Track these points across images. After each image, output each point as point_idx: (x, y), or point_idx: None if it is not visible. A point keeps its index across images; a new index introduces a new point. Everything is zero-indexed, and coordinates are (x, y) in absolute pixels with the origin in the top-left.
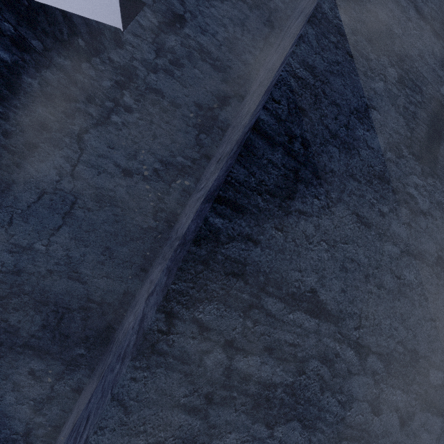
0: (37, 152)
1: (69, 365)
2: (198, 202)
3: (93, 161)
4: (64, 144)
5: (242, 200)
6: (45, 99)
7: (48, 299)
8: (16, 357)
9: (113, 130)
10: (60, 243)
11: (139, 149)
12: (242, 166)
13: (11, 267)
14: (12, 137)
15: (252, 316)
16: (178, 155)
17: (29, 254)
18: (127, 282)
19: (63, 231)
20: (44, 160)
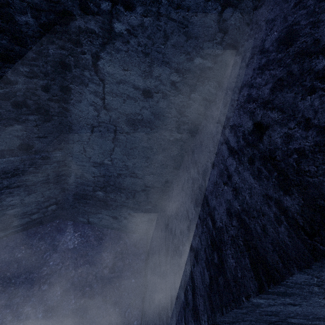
0: (72, 94)
1: (145, 212)
2: (230, 192)
3: (115, 90)
4: (86, 79)
5: (293, 290)
6: (48, 34)
7: (124, 187)
8: (120, 209)
9: (121, 45)
10: (118, 158)
11: (152, 62)
12: (306, 274)
13: (98, 174)
14: (49, 88)
15: (276, 323)
16: (196, 56)
17: (104, 167)
18: (166, 176)
19: (116, 151)
20: (80, 100)
